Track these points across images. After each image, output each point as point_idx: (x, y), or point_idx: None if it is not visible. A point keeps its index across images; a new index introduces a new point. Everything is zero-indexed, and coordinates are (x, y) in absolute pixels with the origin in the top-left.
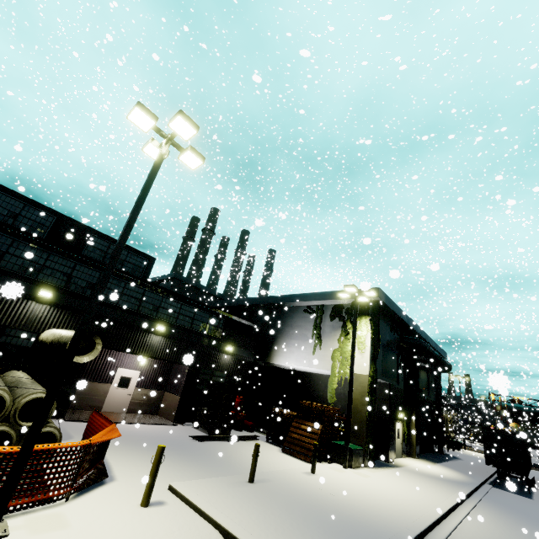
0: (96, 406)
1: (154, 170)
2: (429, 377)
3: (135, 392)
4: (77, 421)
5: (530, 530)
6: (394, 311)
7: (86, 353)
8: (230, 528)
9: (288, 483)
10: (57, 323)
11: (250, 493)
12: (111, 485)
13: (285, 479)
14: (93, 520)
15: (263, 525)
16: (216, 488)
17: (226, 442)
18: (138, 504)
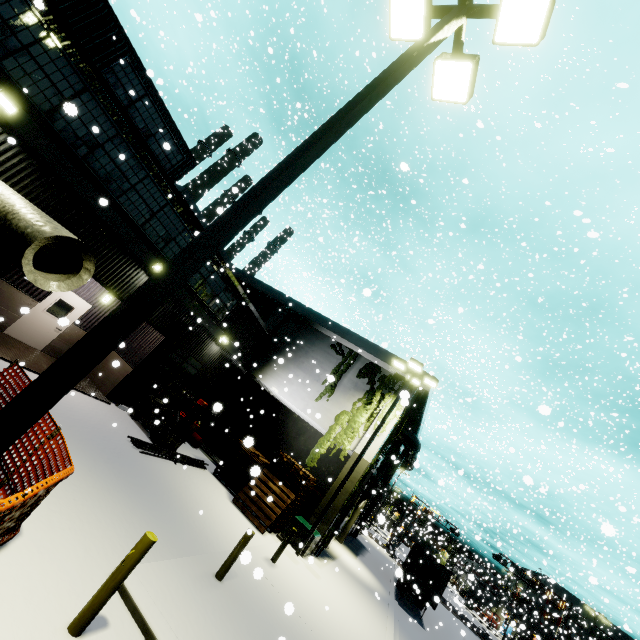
0: None
1: (423, 50)
2: None
3: (68, 330)
4: None
5: None
6: (426, 405)
7: (52, 270)
8: None
9: (256, 586)
10: (1, 167)
11: (222, 609)
12: (13, 552)
13: (251, 574)
14: None
15: None
16: (180, 592)
17: (172, 463)
18: (63, 627)
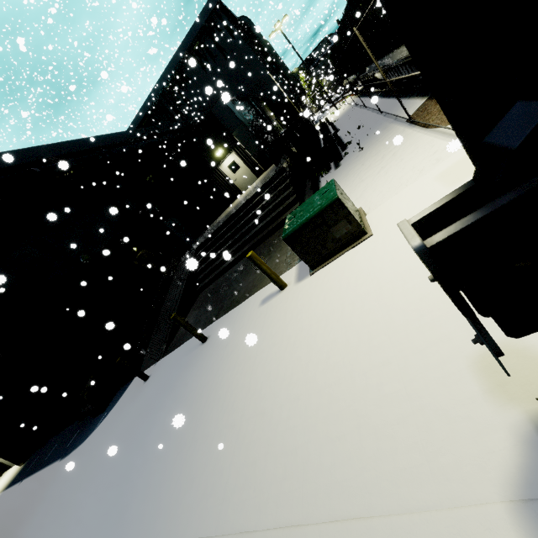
0: None
1: None
2: None
3: None
4: None
5: None
6: None
7: None
8: None
9: None
10: None
11: None
12: None
13: None
14: None
15: None
16: None
17: None
18: None
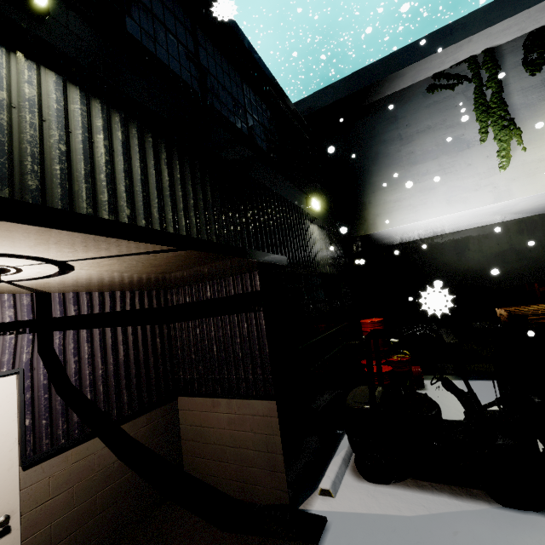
0: None
1: None
2: None
3: (30, 491)
4: None
5: None
6: None
7: None
8: None
9: None
10: None
11: None
12: None
13: None
14: None
15: None
16: None
17: None
18: None
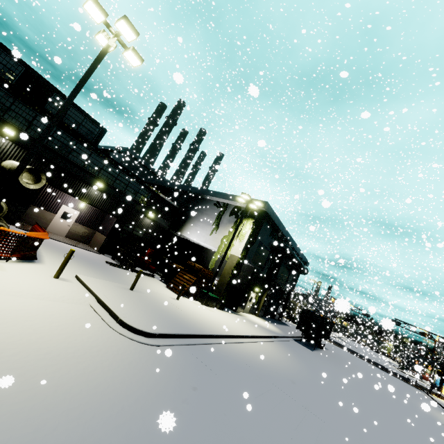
0: (42, 226)
1: (98, 59)
2: (290, 274)
3: (73, 225)
4: (26, 230)
5: (291, 356)
6: (275, 221)
7: (34, 183)
8: (102, 298)
9: (156, 297)
10: (17, 157)
11: (127, 293)
12: (38, 264)
13: (156, 296)
14: (21, 273)
15: (124, 304)
16: (105, 285)
17: (130, 272)
18: (52, 276)
